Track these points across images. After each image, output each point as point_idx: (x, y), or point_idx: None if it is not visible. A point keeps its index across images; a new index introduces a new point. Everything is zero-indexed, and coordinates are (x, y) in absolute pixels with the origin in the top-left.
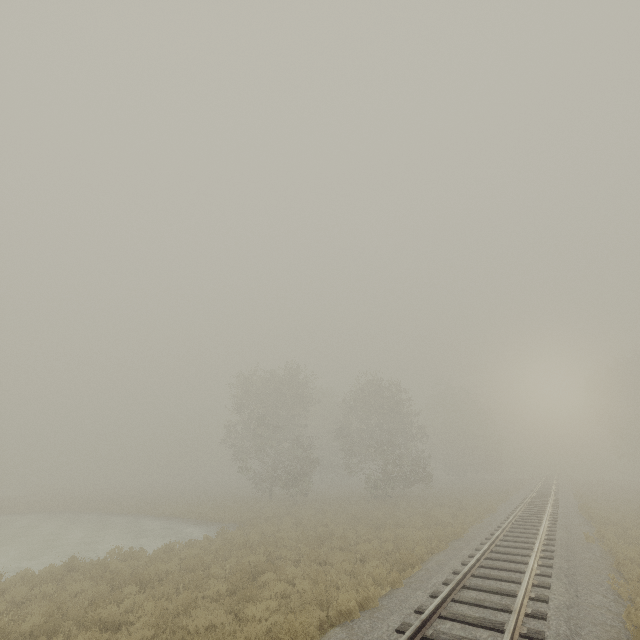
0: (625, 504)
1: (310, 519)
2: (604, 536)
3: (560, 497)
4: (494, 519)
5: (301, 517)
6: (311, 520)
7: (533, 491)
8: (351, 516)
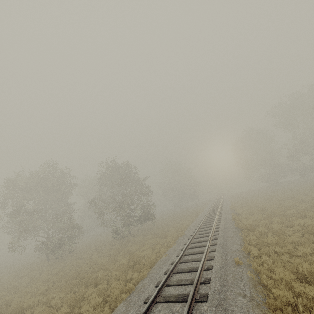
0: (254, 206)
1: (40, 286)
2: (249, 250)
3: (223, 209)
4: (178, 246)
5: (25, 291)
6: (33, 291)
7: (210, 209)
8: (74, 274)
